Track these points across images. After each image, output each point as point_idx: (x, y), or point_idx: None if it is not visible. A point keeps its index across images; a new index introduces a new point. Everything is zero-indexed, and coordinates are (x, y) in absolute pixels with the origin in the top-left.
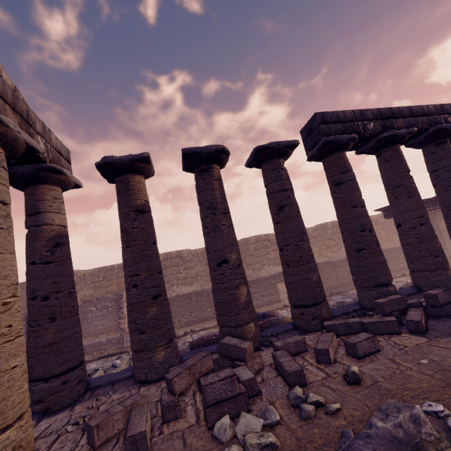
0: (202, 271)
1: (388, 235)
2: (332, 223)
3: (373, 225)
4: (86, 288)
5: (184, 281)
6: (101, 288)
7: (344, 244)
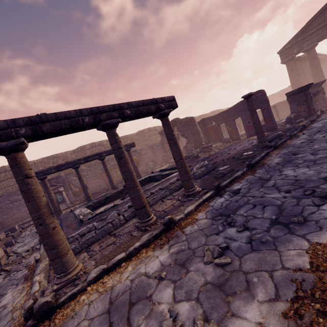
0: None
1: None
2: None
3: None
4: None
5: None
6: None
7: None
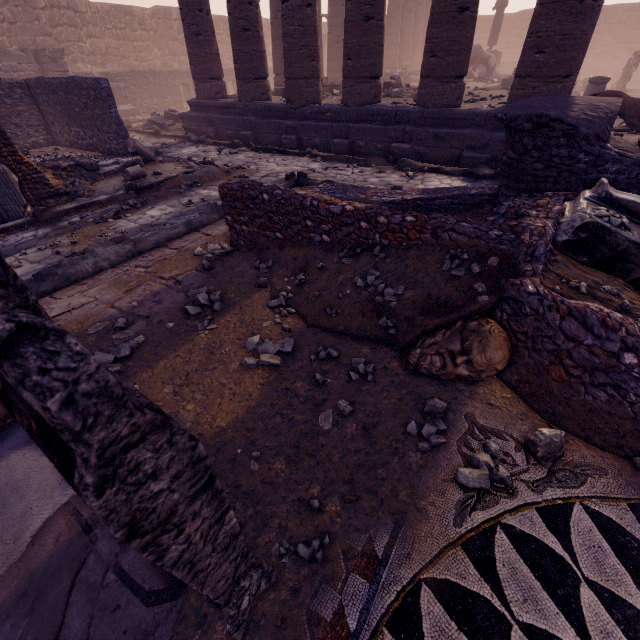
0: (115, 48)
1: None
2: None
3: None
4: None
5: (92, 58)
6: None
7: (330, 36)
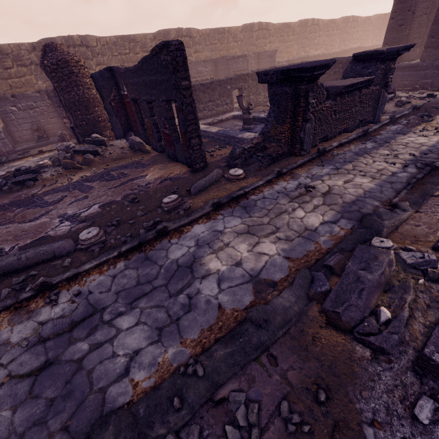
0: (277, 48)
1: (372, 37)
2: (353, 17)
3: (369, 26)
4: (206, 49)
5: None
6: (216, 51)
7: None
